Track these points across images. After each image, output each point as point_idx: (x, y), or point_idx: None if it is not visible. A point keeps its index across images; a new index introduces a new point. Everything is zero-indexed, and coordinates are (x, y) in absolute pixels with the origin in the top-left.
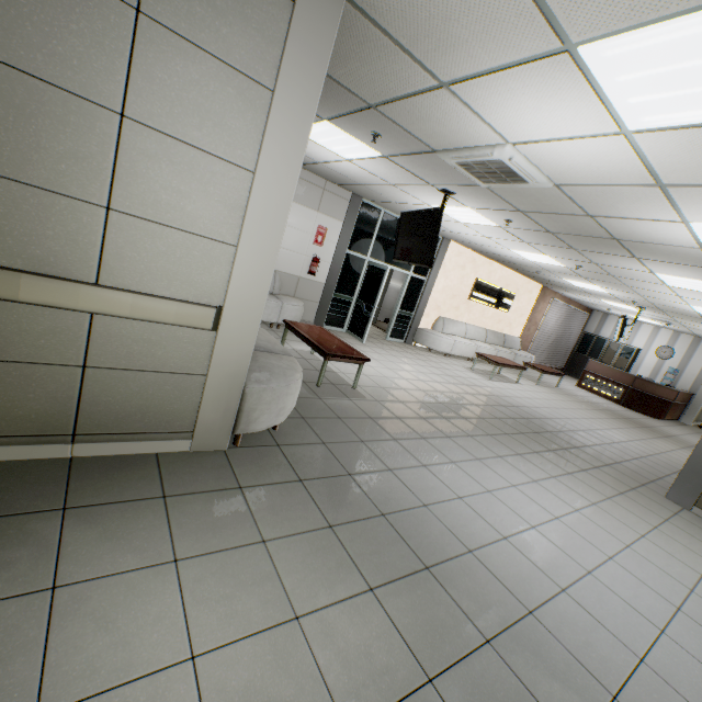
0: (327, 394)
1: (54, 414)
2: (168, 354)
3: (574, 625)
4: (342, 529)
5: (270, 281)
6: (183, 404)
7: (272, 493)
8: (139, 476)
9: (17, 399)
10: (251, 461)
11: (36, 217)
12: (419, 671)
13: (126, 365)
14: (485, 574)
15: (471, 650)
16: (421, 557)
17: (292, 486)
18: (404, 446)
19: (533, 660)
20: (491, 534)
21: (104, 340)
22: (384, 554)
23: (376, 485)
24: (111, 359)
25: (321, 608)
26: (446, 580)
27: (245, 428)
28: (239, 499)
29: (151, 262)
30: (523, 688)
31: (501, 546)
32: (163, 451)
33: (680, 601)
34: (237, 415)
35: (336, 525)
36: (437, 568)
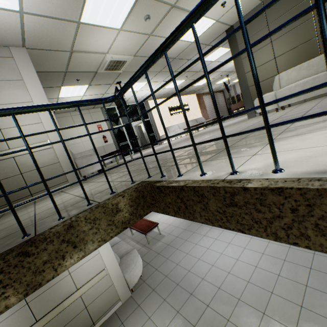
0: (152, 245)
1: (86, 322)
2: (101, 287)
3: (231, 283)
4: (167, 298)
5: (112, 251)
6: (113, 294)
7: (147, 300)
8: (114, 321)
9: (77, 326)
10: (139, 293)
11: (59, 288)
12: (192, 326)
13: (94, 298)
14: (207, 284)
15: (203, 311)
16: (189, 291)
17: (151, 294)
18: (180, 250)
19: (219, 303)
20: (209, 267)
21: (86, 298)
22: (179, 298)
23: (174, 274)
24: (90, 300)
25: (167, 326)
26: (196, 294)
27: (132, 286)
28: (140, 309)
29: (85, 274)
30: (216, 313)
31: (211, 269)
32: (116, 309)
33: (264, 250)
34: (127, 285)
35: (166, 298)
36: (194, 292)
